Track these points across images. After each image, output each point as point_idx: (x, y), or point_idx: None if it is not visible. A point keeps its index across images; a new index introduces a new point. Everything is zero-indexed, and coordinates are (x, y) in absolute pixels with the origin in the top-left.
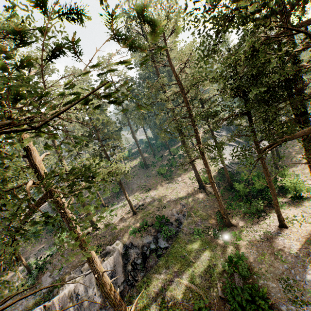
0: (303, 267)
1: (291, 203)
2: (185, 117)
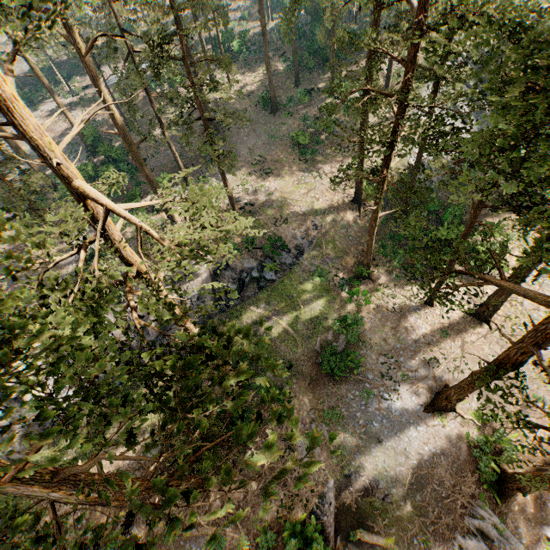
0: (414, 352)
1: (464, 276)
2: (388, 96)
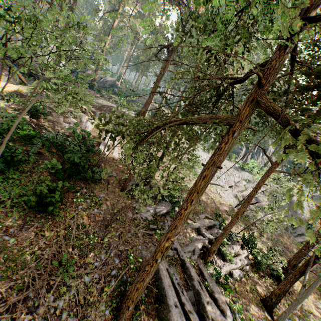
0: None
1: None
2: None
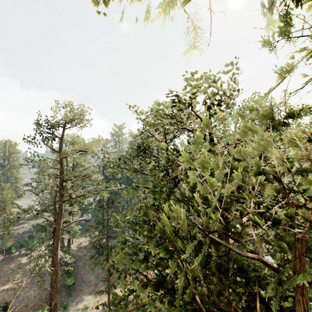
0: None
1: None
2: None
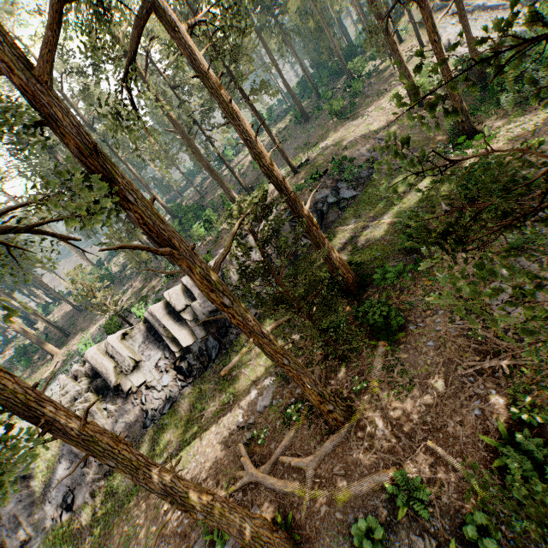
0: None
1: None
2: None
